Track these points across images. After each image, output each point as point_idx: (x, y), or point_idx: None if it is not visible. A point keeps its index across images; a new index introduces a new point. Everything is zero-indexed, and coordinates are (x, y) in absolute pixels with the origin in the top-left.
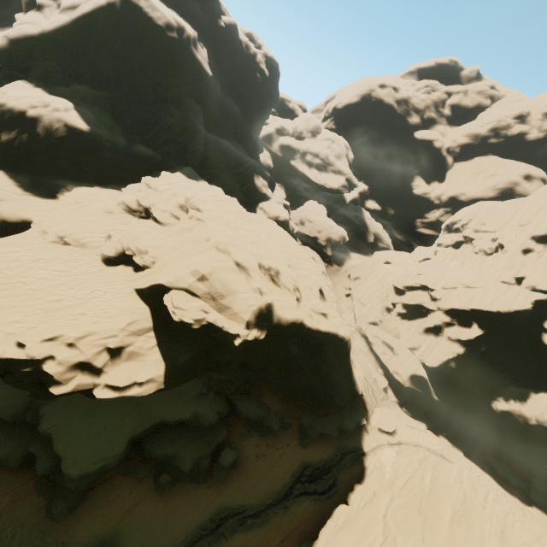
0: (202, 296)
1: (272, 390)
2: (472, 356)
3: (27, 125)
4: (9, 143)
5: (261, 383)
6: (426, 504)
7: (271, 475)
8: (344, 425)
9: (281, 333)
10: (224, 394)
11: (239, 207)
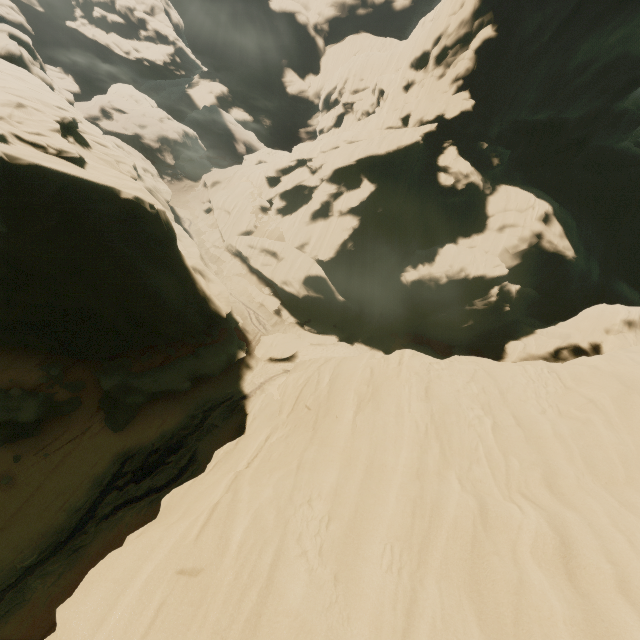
0: None
1: (12, 353)
2: (370, 226)
3: None
4: None
5: None
6: (324, 415)
7: (33, 509)
8: (203, 368)
9: None
10: None
11: None
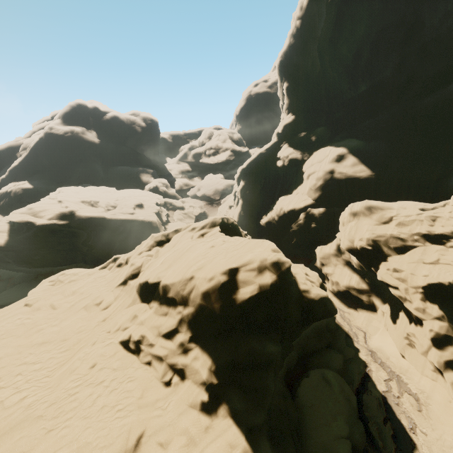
0: (28, 213)
1: None
2: (247, 201)
3: (8, 195)
4: (3, 204)
5: None
6: None
7: None
8: None
9: (88, 224)
10: None
11: (109, 189)
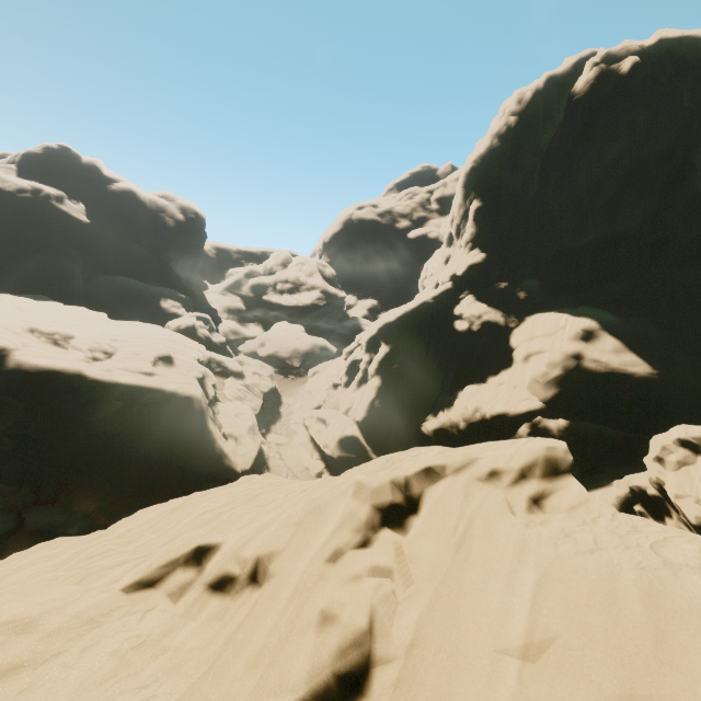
0: None
1: (92, 491)
2: (391, 382)
3: None
4: None
5: (80, 486)
6: None
7: None
8: None
9: (36, 385)
10: (15, 510)
11: (94, 314)
